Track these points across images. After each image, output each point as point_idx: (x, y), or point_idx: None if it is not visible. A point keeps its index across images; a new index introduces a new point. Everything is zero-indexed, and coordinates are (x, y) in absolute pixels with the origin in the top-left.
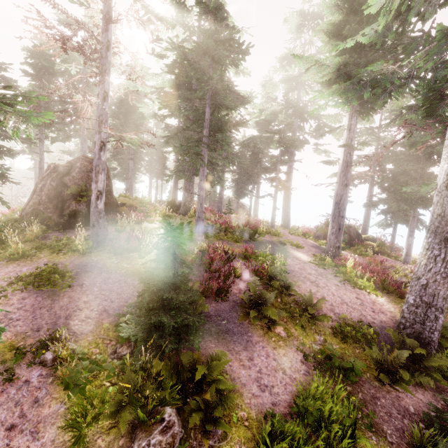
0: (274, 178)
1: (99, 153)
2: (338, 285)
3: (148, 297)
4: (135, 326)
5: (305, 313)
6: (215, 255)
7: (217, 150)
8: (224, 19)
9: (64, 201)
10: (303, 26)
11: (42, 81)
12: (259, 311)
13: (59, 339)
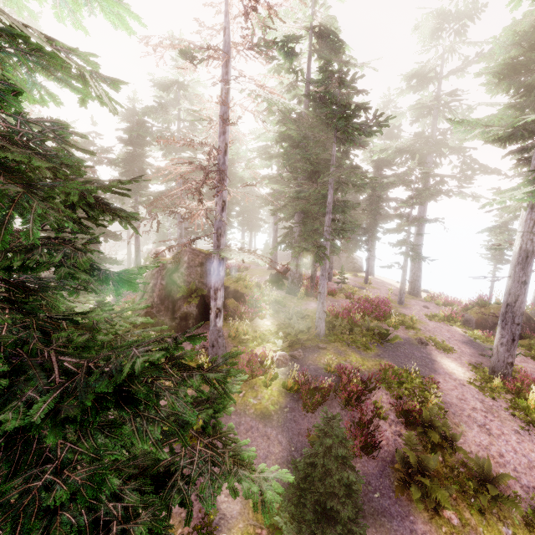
0: (403, 242)
1: (218, 269)
2: (519, 432)
3: (310, 507)
4: (289, 520)
5: (482, 489)
6: (350, 383)
7: (339, 233)
8: (339, 52)
9: (174, 301)
10: (441, 29)
11: (136, 145)
12: (420, 484)
13: (212, 524)
